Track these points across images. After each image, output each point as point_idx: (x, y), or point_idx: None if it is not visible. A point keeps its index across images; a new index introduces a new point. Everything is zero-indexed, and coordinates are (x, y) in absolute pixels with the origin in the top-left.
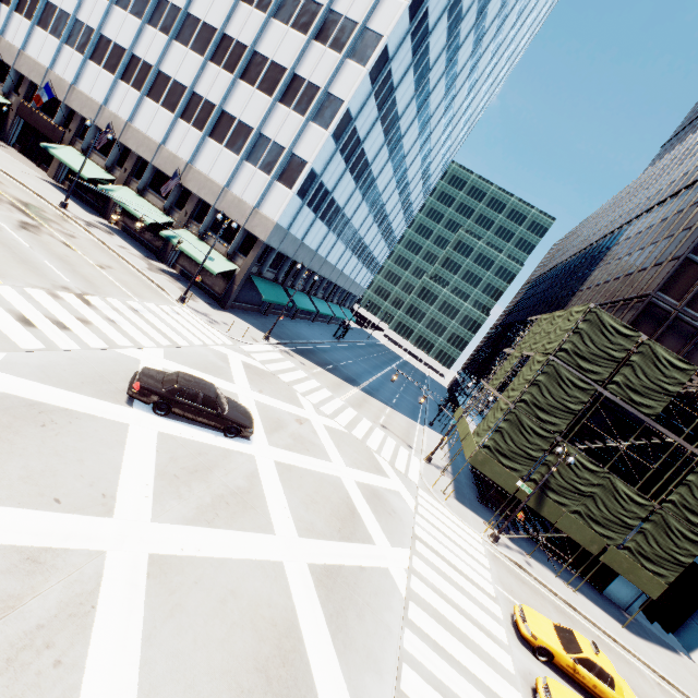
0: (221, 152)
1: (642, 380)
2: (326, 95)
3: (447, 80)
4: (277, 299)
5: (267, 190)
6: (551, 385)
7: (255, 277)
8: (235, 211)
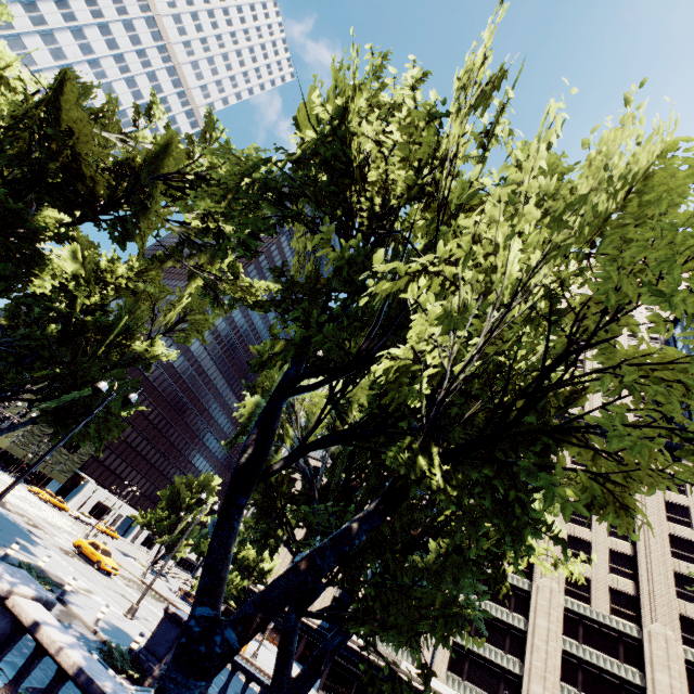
0: None
1: None
2: None
3: None
4: None
5: None
6: None
7: None
8: None
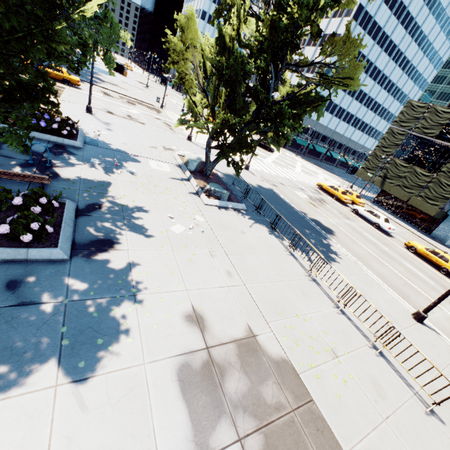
0: None
1: (430, 123)
2: None
3: (405, 24)
4: (304, 144)
5: None
6: (389, 137)
7: (296, 136)
8: None
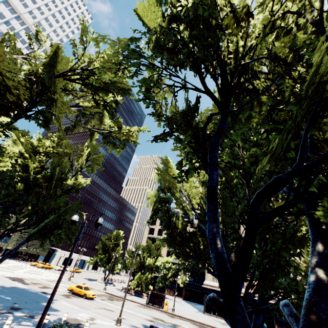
0: None
1: None
2: None
3: None
4: None
5: None
6: None
7: None
8: None
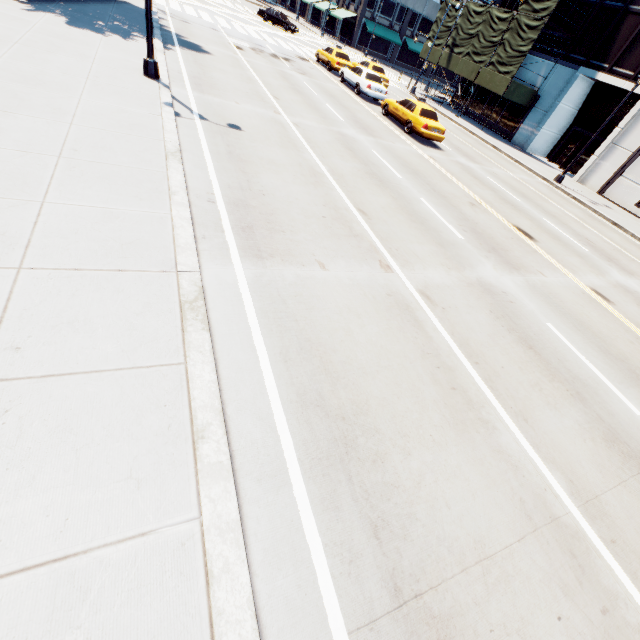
0: None
1: None
2: None
3: None
4: (384, 36)
5: None
6: None
7: (369, 21)
8: None
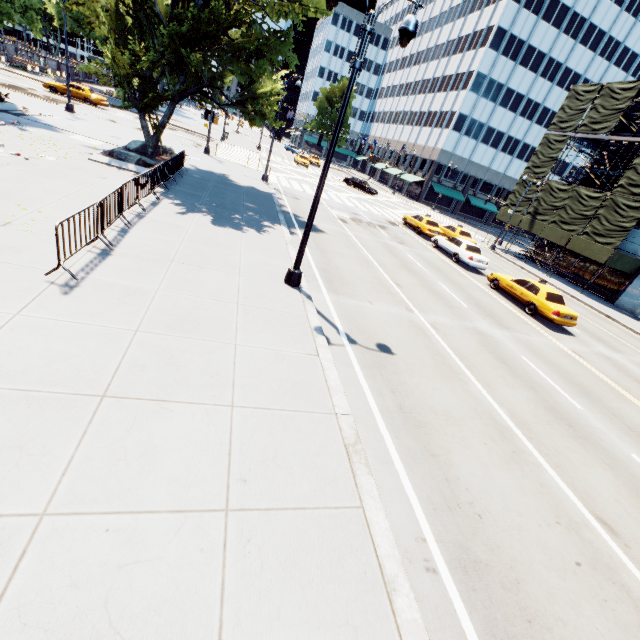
0: (426, 131)
1: (602, 112)
2: (468, 74)
3: None
4: (449, 194)
5: (440, 136)
6: (543, 150)
7: (435, 184)
8: (427, 154)
